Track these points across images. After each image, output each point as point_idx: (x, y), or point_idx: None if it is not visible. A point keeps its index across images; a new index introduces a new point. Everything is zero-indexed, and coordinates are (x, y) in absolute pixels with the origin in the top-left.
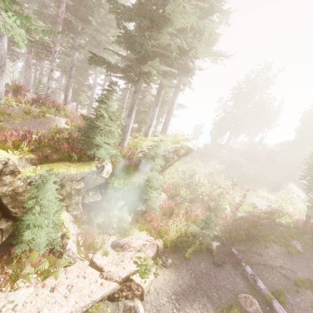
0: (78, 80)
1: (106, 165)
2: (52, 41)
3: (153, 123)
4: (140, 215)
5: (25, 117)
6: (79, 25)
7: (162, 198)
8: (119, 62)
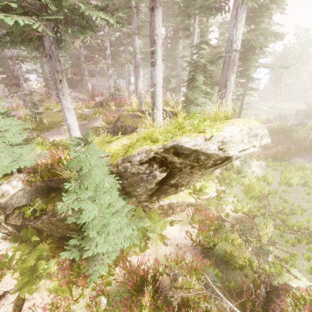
0: (168, 67)
1: (7, 183)
2: (100, 39)
3: (159, 101)
4: (67, 266)
5: (77, 121)
6: (132, 2)
7: (179, 239)
8: (184, 18)
